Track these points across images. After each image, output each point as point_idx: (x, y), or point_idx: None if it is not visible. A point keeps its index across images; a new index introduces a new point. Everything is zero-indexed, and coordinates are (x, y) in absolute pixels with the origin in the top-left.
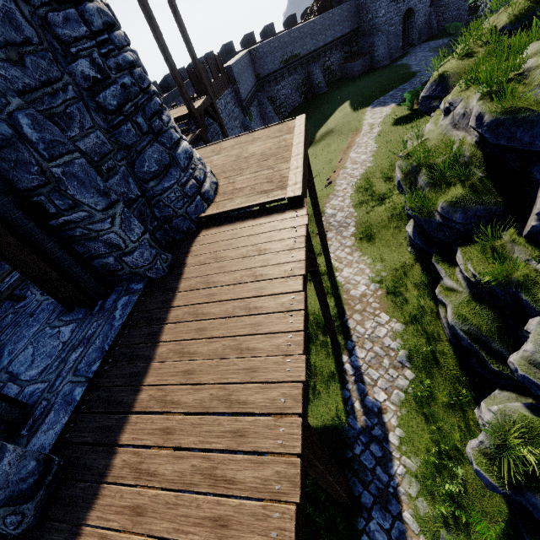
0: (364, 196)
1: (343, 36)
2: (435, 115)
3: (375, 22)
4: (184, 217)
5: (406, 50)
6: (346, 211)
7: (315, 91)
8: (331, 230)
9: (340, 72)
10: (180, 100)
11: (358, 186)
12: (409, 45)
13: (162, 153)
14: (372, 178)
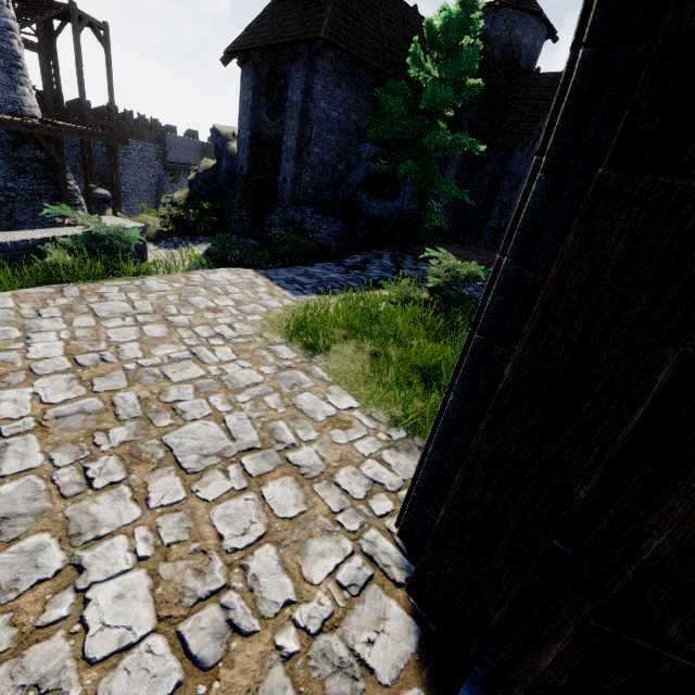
0: None
1: None
2: None
3: None
4: (1, 106)
5: None
6: None
7: None
8: None
9: None
10: None
11: None
12: None
13: (8, 80)
14: None
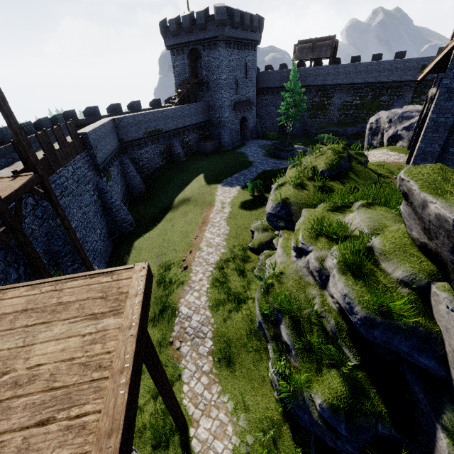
0: (221, 293)
1: (198, 123)
2: (284, 238)
3: (222, 120)
4: None
5: (243, 141)
6: (202, 314)
7: (175, 158)
8: (185, 341)
9: (196, 147)
10: (14, 157)
11: (214, 280)
12: (245, 139)
13: None
14: (227, 272)
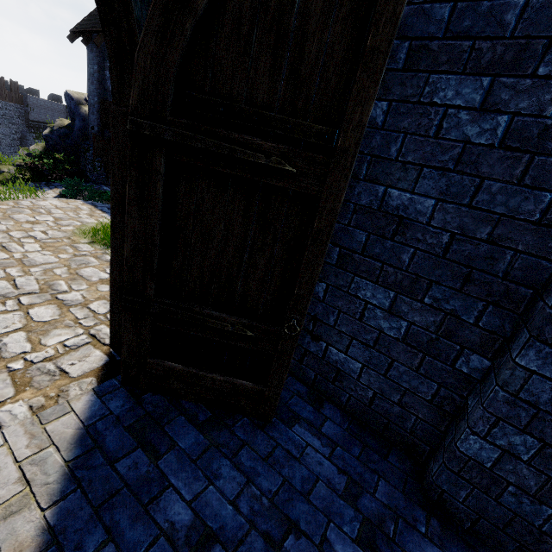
0: None
1: None
2: None
3: None
4: None
5: None
6: None
7: None
8: None
9: None
10: None
11: None
12: None
13: None
14: None
